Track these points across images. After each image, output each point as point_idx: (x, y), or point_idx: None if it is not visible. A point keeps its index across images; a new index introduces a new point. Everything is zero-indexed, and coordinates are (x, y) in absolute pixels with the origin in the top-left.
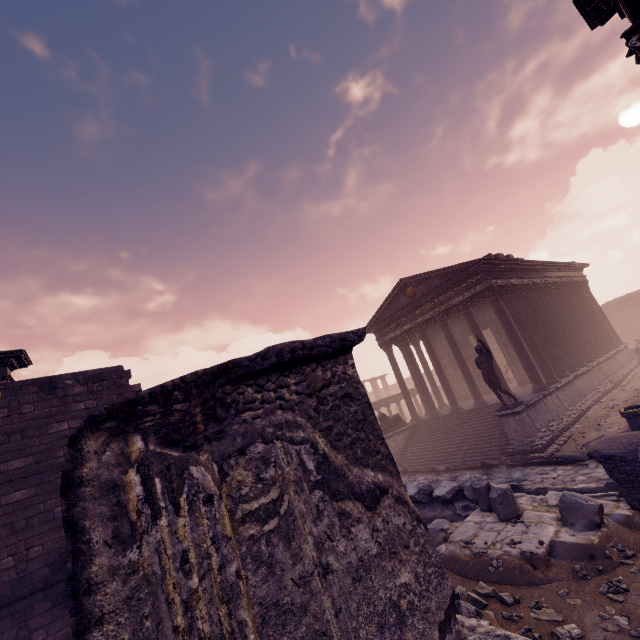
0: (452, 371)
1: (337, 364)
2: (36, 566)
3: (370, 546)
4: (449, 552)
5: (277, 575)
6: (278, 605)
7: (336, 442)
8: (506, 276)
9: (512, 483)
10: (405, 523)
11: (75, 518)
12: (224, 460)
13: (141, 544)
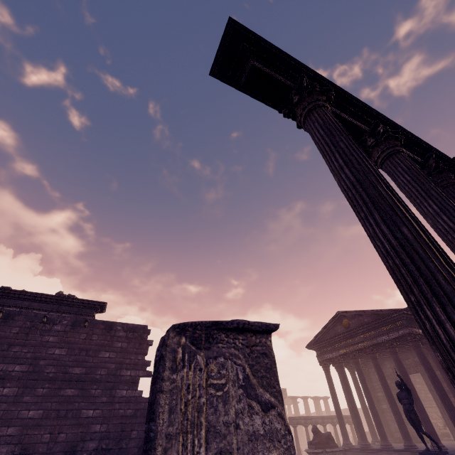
0: (386, 406)
1: (263, 337)
2: (57, 448)
3: (260, 429)
4: None
5: (217, 415)
6: (215, 428)
7: (254, 373)
8: None
9: None
10: (281, 429)
11: (164, 355)
12: (208, 358)
13: (177, 374)
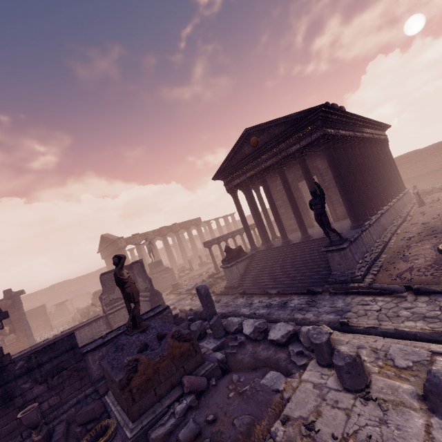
0: (283, 211)
1: None
2: None
3: None
4: (287, 440)
5: None
6: None
7: None
8: (337, 127)
9: (341, 320)
10: None
11: None
12: None
13: None
